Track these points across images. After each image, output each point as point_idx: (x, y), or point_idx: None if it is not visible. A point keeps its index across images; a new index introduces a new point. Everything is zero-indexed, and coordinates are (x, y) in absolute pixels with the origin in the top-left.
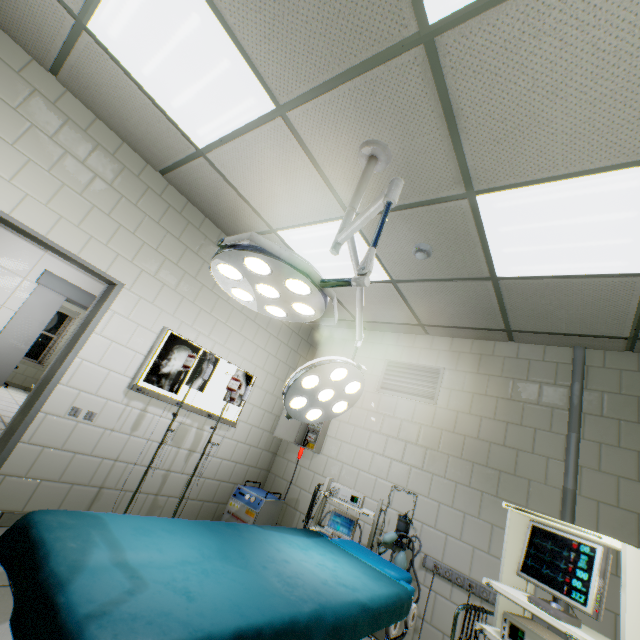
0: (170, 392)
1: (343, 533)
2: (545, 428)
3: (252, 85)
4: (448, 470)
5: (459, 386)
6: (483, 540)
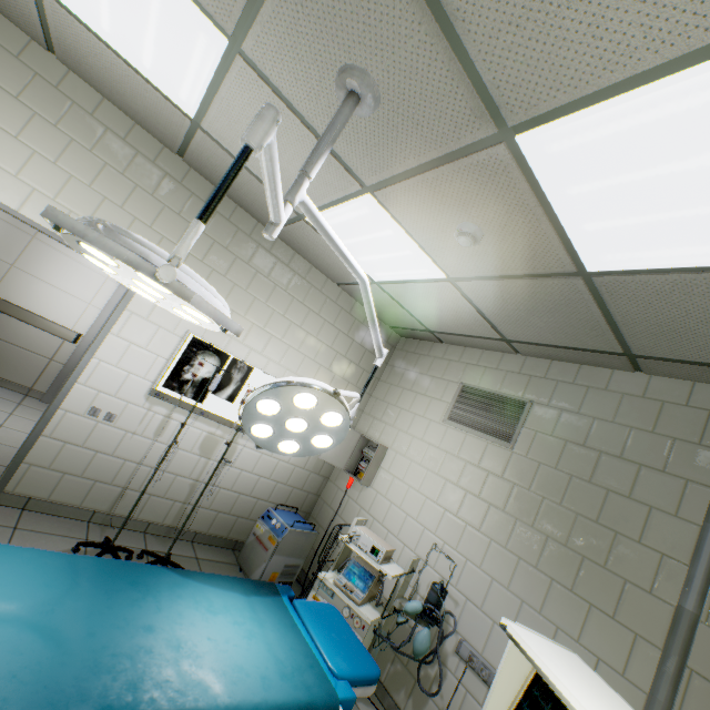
0: (194, 400)
1: (358, 588)
2: (667, 509)
3: (192, 14)
4: (511, 539)
5: (548, 428)
6: None
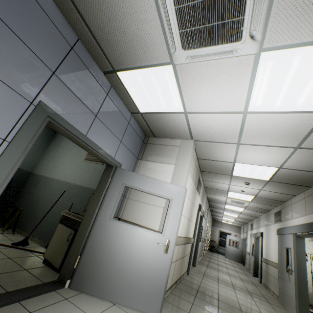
0: None
1: None
2: None
3: None
4: None
5: None
6: None
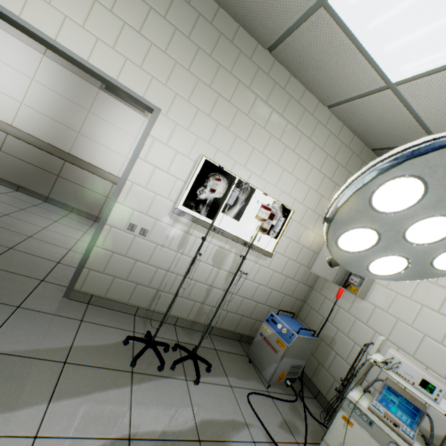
0: (207, 218)
1: (401, 421)
2: None
3: None
4: None
5: None
6: None
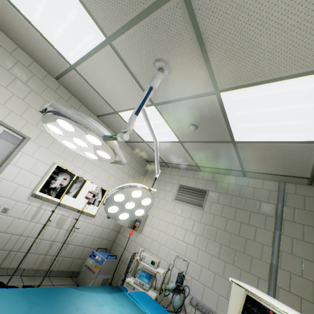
0: (55, 198)
1: (145, 282)
2: (262, 227)
3: (91, 24)
4: (207, 247)
5: (216, 200)
6: (224, 290)
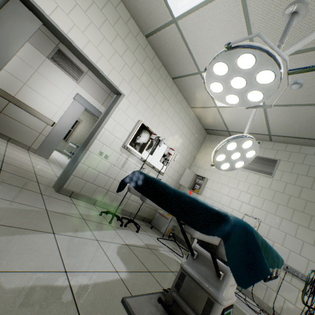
0: (139, 152)
1: None
2: None
3: None
4: (277, 211)
5: (289, 170)
6: (296, 248)
